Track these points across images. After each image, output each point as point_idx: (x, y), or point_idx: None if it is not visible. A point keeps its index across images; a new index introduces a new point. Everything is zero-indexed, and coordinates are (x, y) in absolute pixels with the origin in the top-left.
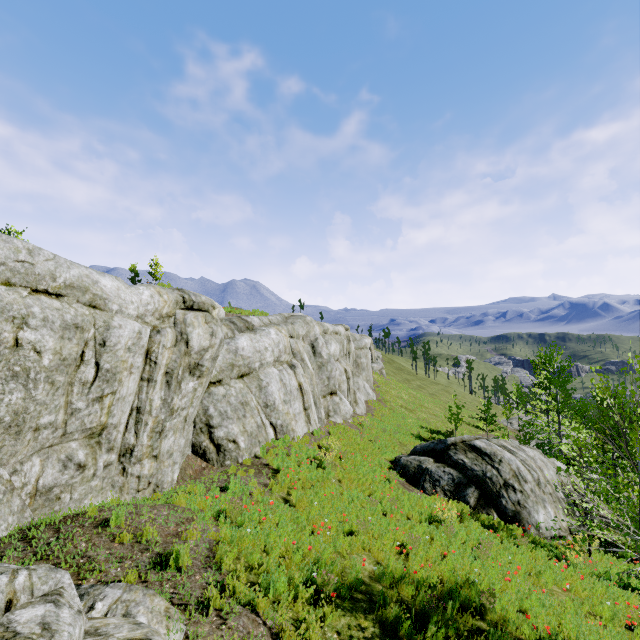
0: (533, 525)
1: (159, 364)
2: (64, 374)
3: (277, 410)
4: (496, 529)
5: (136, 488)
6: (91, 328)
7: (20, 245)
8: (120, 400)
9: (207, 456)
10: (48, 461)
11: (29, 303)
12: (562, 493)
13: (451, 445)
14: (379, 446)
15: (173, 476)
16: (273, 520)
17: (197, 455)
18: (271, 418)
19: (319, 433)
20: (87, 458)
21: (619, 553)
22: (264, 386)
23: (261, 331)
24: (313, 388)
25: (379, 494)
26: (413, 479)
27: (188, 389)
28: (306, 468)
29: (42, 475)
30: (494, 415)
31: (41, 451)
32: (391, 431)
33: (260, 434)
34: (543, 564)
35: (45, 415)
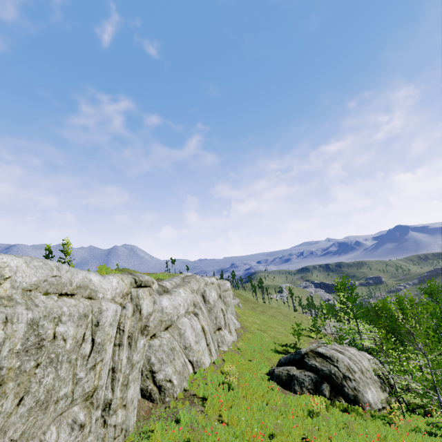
0: (367, 403)
1: (125, 331)
2: (76, 353)
3: (192, 350)
4: (348, 411)
5: (113, 436)
6: (90, 314)
7: (52, 264)
8: (105, 365)
9: (152, 397)
10: (61, 427)
11: (60, 305)
12: (376, 376)
13: (305, 354)
14: (256, 363)
15: (134, 419)
16: (223, 438)
17: (145, 398)
18: (189, 357)
19: (219, 362)
20: (85, 418)
21: (416, 411)
22: (182, 333)
23: (174, 292)
24: (209, 328)
25: (272, 401)
26: (286, 385)
27: (140, 346)
28: (222, 392)
29: (58, 440)
30: (319, 327)
31: (55, 419)
32: (258, 350)
33: (185, 371)
34: (384, 430)
35: (62, 388)
